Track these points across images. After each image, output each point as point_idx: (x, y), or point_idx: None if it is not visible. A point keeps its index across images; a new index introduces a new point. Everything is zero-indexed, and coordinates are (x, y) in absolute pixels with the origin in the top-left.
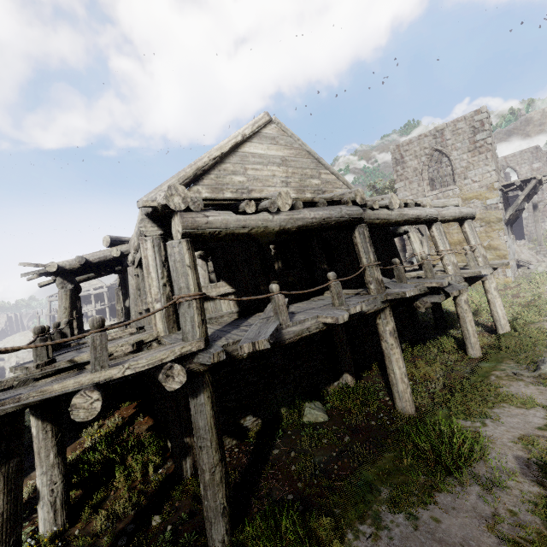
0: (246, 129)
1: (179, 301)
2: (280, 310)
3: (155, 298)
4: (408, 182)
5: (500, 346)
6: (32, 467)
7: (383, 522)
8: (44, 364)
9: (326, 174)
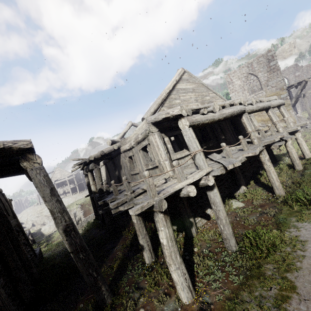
0: (176, 77)
1: (196, 153)
2: (229, 153)
3: (164, 159)
4: (237, 92)
5: (310, 163)
6: (110, 249)
7: (300, 226)
8: (132, 192)
9: (211, 93)
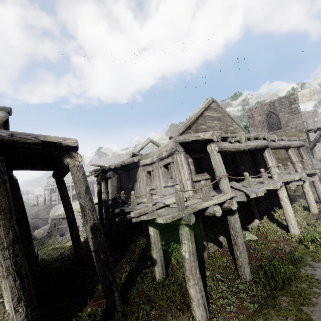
0: (205, 105)
1: (221, 177)
2: (251, 183)
3: (187, 179)
4: (256, 127)
5: None
6: (116, 261)
7: (316, 266)
8: (154, 204)
9: (235, 125)
